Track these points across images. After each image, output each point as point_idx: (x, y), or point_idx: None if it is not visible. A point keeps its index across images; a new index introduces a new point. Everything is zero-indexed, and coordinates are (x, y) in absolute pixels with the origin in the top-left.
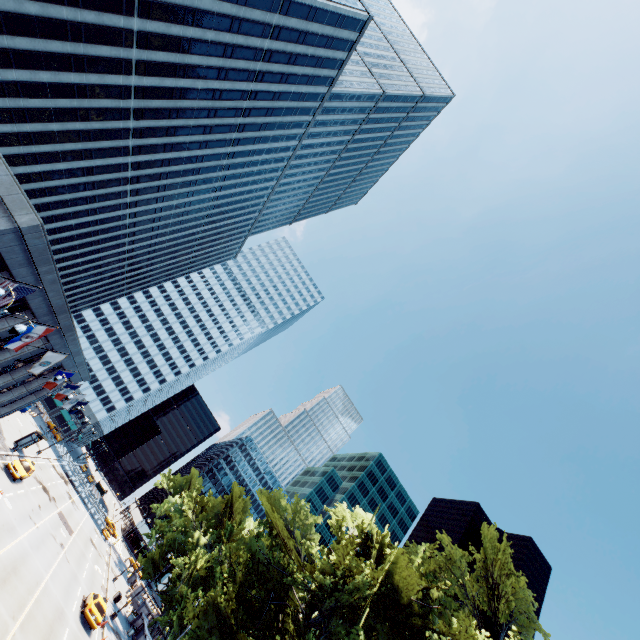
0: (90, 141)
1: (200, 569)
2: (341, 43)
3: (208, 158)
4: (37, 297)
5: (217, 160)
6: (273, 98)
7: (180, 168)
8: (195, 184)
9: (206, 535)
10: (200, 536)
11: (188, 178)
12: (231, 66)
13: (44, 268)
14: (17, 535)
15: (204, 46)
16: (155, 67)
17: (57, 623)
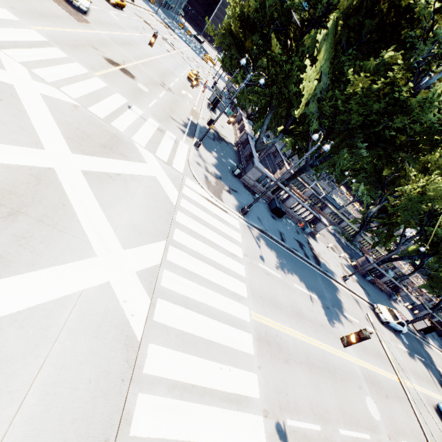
0: None
1: None
2: None
3: None
4: None
5: None
6: None
7: None
8: None
9: None
10: None
11: None
12: None
13: None
14: (127, 32)
15: None
16: None
17: (169, 74)
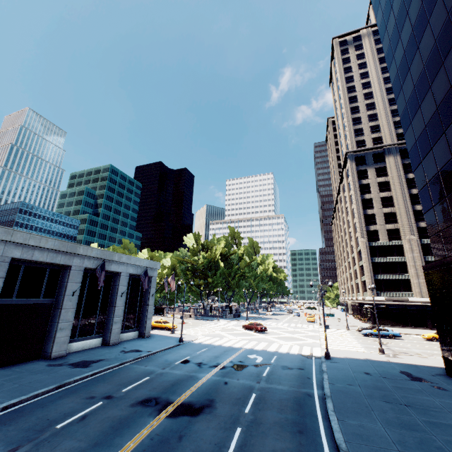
0: None
1: None
2: None
3: None
4: None
5: None
6: None
7: None
8: None
9: None
10: None
11: None
12: None
13: None
14: None
15: None
16: None
17: None
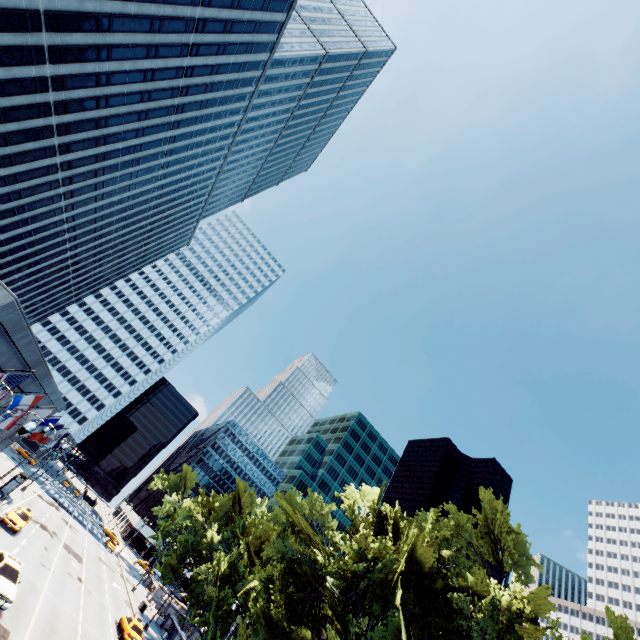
0: (7, 146)
1: (224, 569)
2: (279, 4)
3: (147, 146)
4: (11, 360)
5: (157, 147)
6: (211, 72)
7: (117, 161)
8: (136, 176)
9: (220, 533)
10: (213, 534)
11: (127, 170)
12: (161, 41)
13: (19, 335)
14: (40, 591)
15: (127, 21)
16: (72, 52)
17: None
